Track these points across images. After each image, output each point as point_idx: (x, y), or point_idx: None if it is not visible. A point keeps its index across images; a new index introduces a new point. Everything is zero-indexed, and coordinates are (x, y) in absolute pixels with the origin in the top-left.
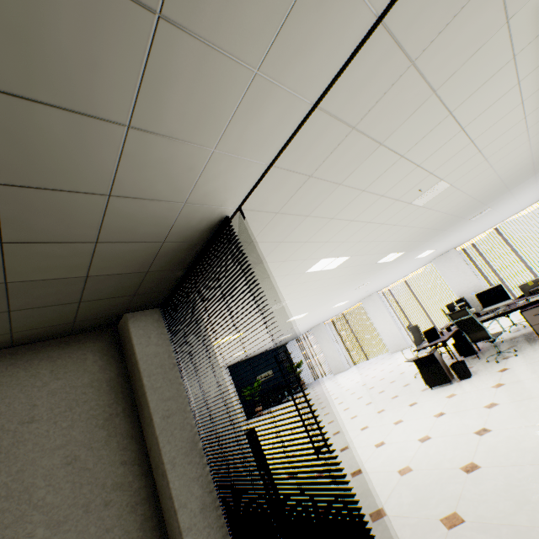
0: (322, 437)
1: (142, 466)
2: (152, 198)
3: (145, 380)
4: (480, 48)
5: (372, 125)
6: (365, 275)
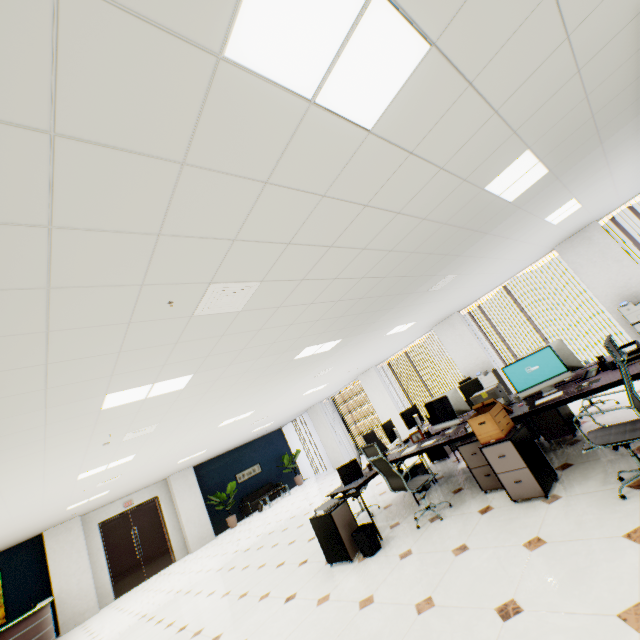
0: None
1: None
2: None
3: None
4: None
5: None
6: (300, 369)
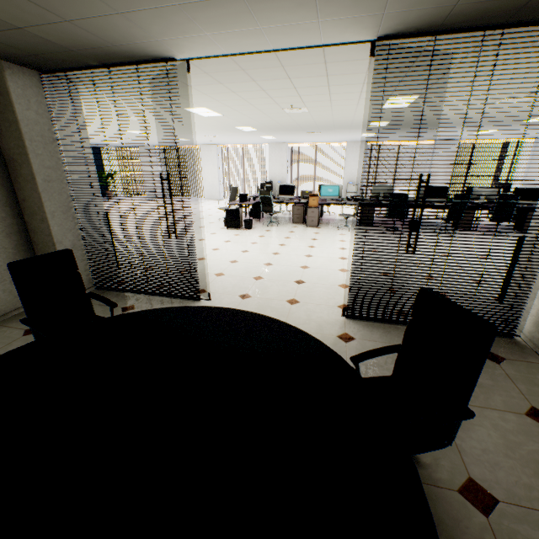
0: (175, 229)
1: (14, 210)
2: (143, 28)
3: (27, 143)
4: (353, 74)
5: (292, 71)
6: (220, 131)
